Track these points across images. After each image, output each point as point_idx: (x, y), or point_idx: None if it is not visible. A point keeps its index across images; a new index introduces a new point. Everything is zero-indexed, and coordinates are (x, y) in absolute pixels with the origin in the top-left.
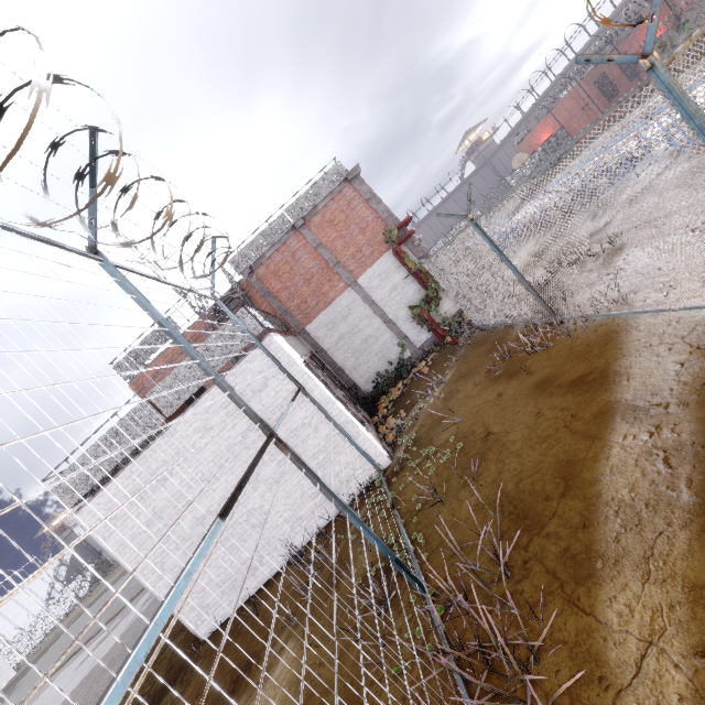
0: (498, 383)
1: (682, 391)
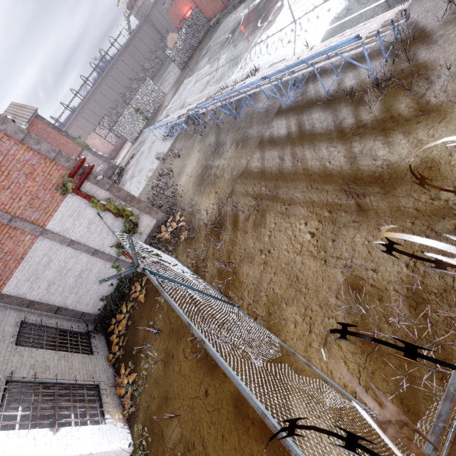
0: (203, 371)
1: None
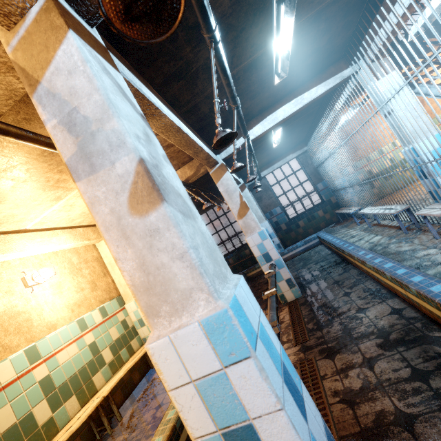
0: None
1: None
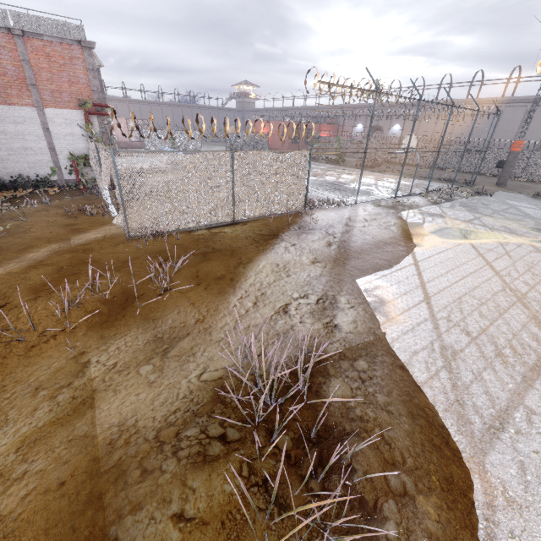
0: (62, 217)
1: (82, 242)
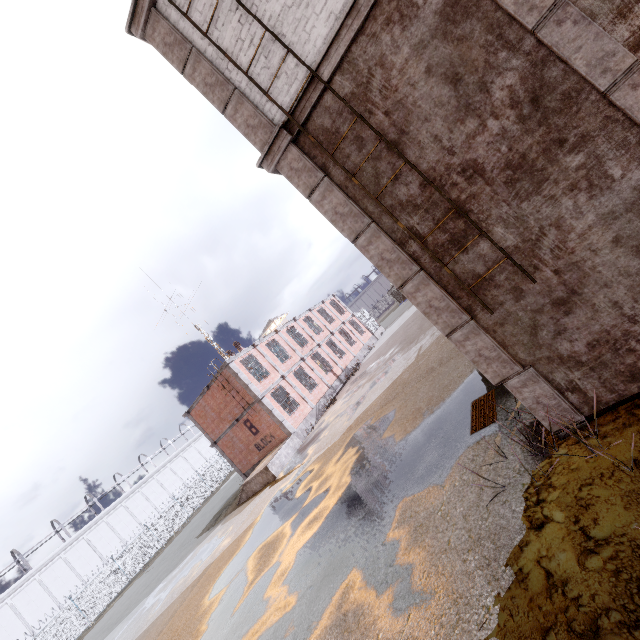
0: None
1: None
